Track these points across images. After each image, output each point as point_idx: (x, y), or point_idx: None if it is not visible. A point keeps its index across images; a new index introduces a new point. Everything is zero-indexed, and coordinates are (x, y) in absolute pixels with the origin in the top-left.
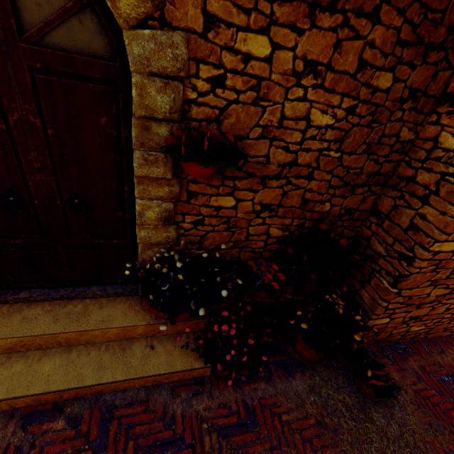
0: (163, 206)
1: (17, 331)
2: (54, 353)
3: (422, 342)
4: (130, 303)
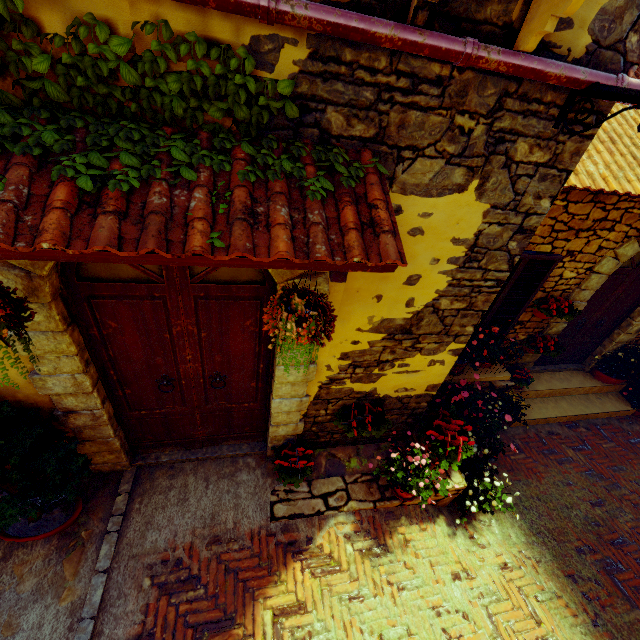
0: None
1: (551, 386)
2: (559, 399)
3: None
4: (581, 374)
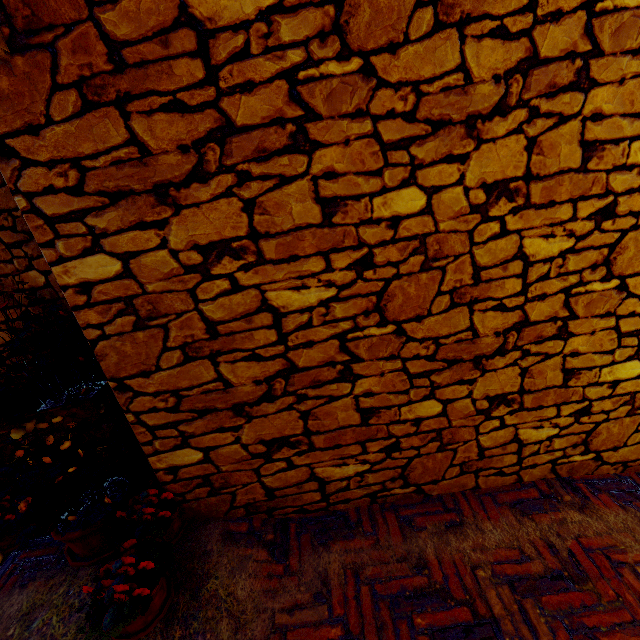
0: None
1: None
2: None
3: (406, 508)
4: None
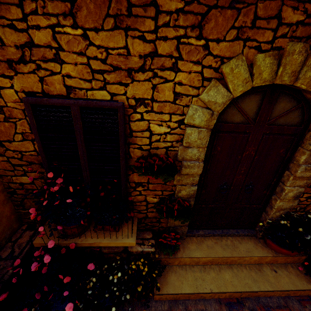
0: (299, 190)
1: (210, 253)
2: (224, 268)
3: None
4: (253, 241)
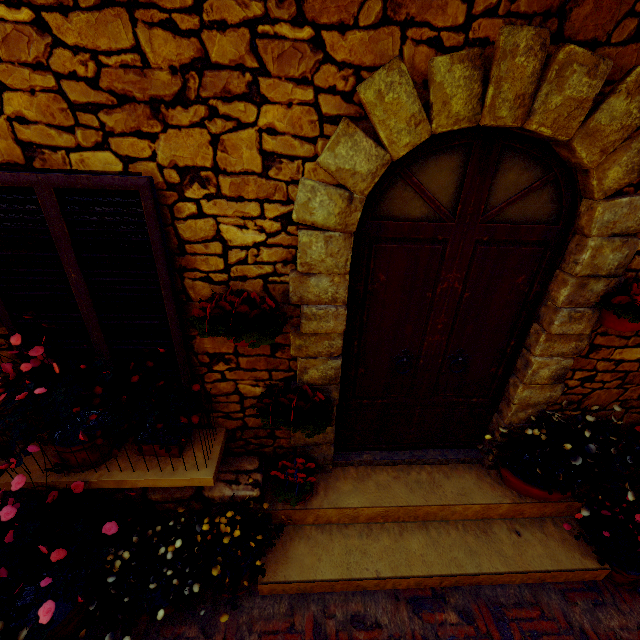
0: (562, 363)
1: (381, 499)
2: (412, 528)
3: None
4: (475, 473)
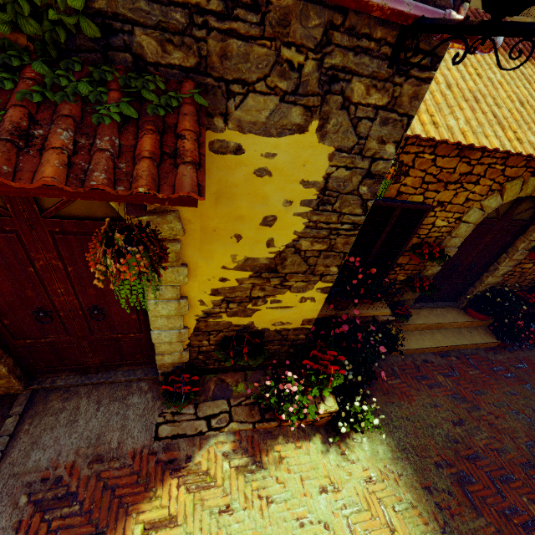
0: (508, 269)
1: (428, 321)
2: (435, 332)
3: None
4: (456, 311)
